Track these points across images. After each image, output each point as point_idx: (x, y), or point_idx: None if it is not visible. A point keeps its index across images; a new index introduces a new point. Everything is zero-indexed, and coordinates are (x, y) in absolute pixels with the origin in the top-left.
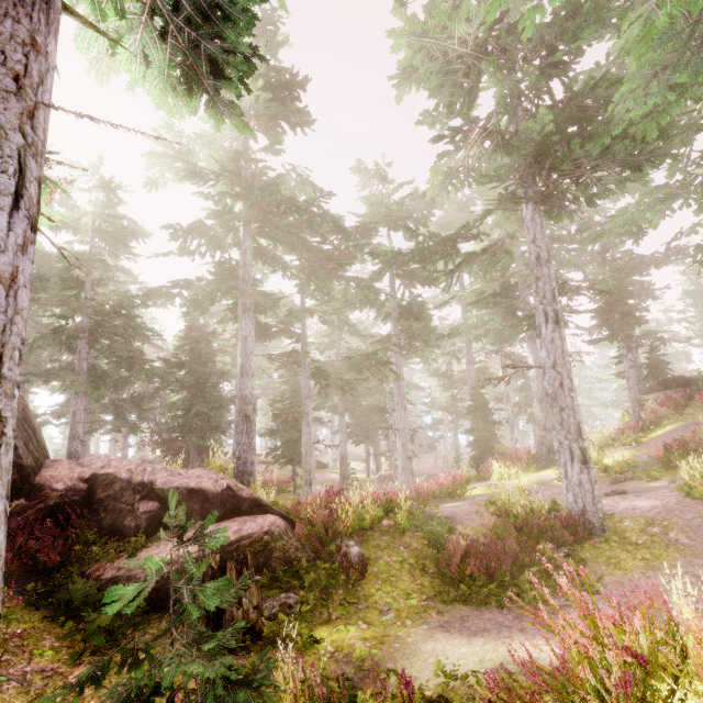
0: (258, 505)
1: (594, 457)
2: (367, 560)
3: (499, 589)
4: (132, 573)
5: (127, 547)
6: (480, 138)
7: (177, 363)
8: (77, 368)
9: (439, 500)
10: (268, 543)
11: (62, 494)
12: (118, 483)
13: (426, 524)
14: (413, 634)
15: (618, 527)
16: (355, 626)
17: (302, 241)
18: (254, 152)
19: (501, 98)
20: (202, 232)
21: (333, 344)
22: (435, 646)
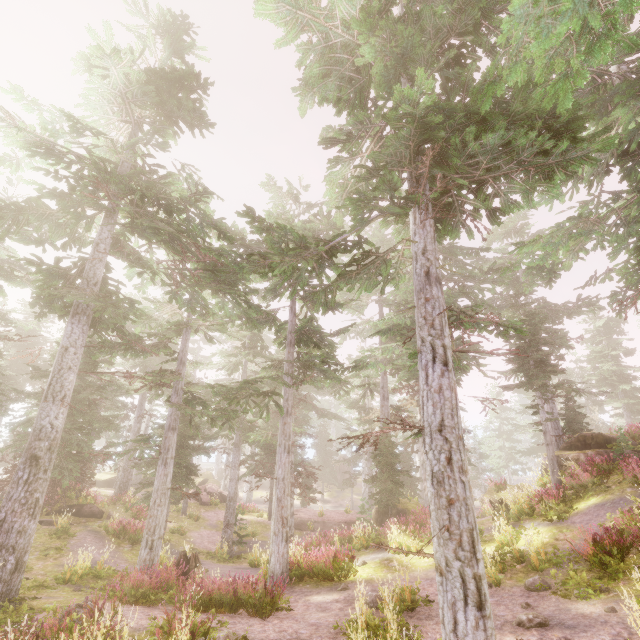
0: None
1: (508, 539)
2: None
3: None
4: None
5: None
6: (377, 149)
7: (46, 371)
8: None
9: (315, 582)
10: None
11: None
12: None
13: None
14: None
15: None
16: None
17: (184, 244)
18: (136, 142)
19: (381, 77)
20: (44, 215)
21: (237, 365)
22: None
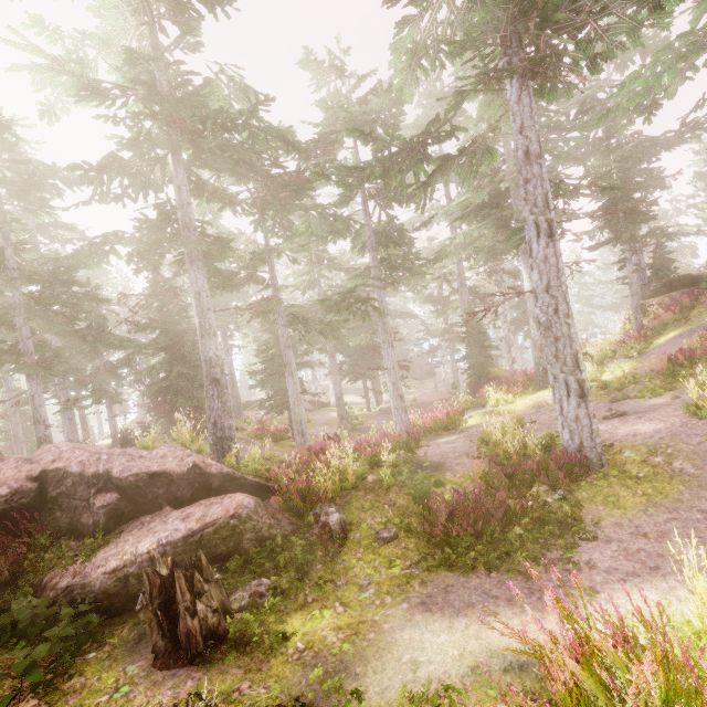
0: (231, 480)
1: (593, 375)
2: (349, 526)
3: (488, 546)
4: (86, 581)
5: (83, 550)
6: None
7: (147, 324)
8: (22, 349)
9: (435, 434)
10: (236, 526)
11: (6, 500)
12: (69, 479)
13: (412, 479)
14: (391, 617)
15: (618, 460)
16: (331, 610)
17: (249, 166)
18: (165, 50)
19: None
20: (121, 169)
21: (313, 283)
22: (413, 635)
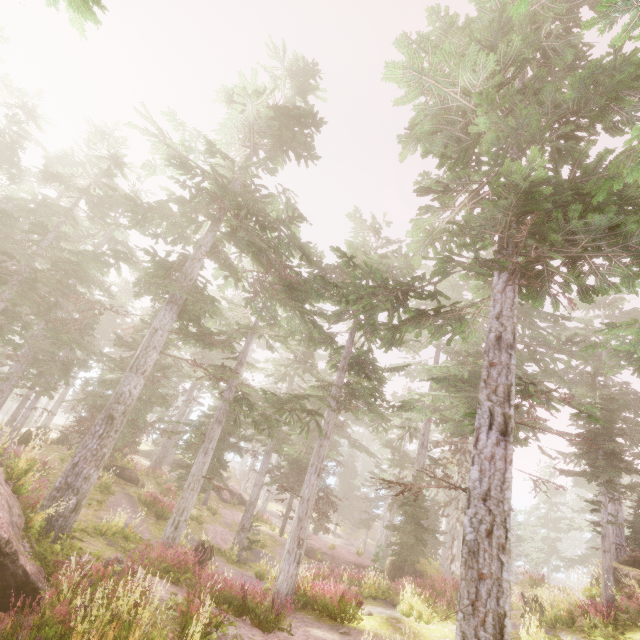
0: None
1: None
2: None
3: None
4: None
5: None
6: (470, 203)
7: (127, 342)
8: None
9: (317, 615)
10: None
11: None
12: None
13: None
14: None
15: None
16: None
17: (269, 258)
18: (250, 165)
19: (492, 145)
20: (165, 215)
21: (286, 376)
22: None
